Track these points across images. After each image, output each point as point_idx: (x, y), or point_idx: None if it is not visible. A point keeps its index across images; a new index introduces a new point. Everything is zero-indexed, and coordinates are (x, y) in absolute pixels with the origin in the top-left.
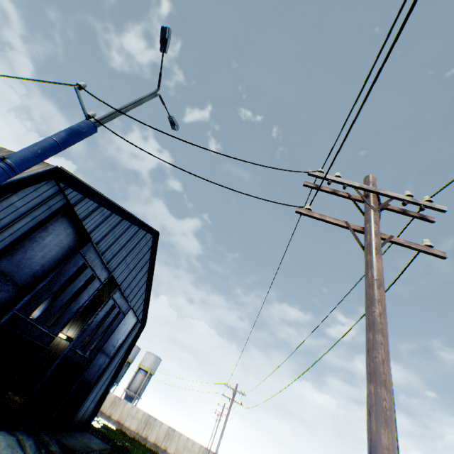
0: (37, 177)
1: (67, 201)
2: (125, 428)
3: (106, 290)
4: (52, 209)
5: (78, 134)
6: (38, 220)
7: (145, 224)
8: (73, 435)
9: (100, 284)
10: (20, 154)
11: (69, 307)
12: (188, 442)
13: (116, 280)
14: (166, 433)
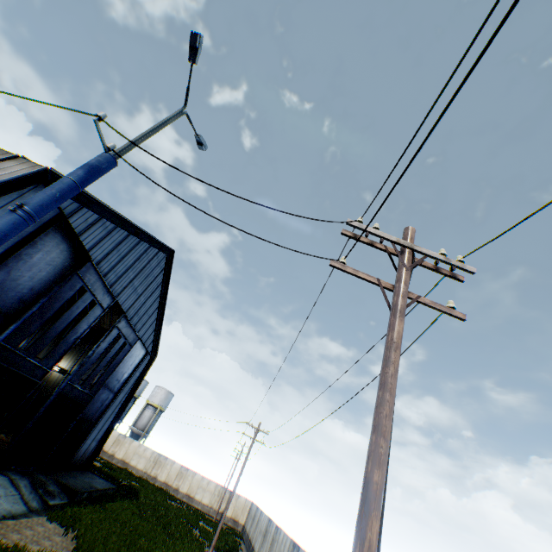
0: (21, 181)
1: (60, 211)
2: (132, 467)
3: (108, 316)
4: (41, 221)
5: (97, 171)
6: (24, 234)
7: (158, 241)
8: (73, 475)
9: (102, 311)
10: (38, 200)
11: (65, 337)
12: (203, 481)
13: (122, 306)
14: (178, 473)
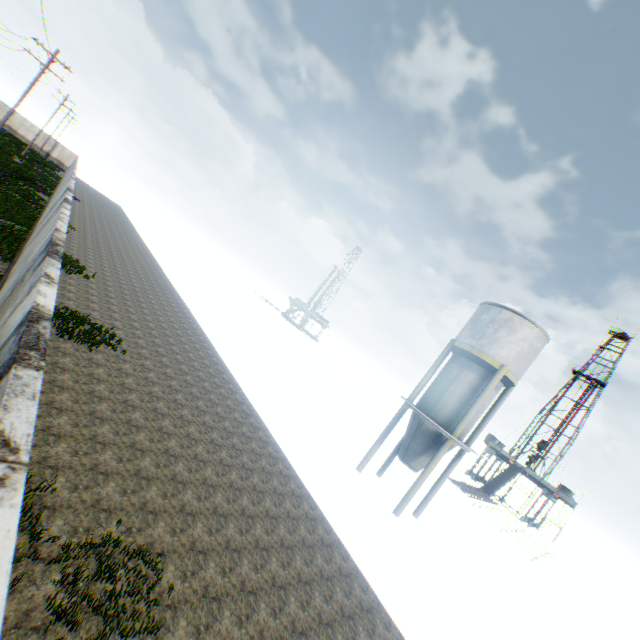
0: None
1: None
2: None
3: None
4: None
5: None
6: None
7: None
8: None
9: None
10: None
11: None
12: (27, 123)
13: None
14: None
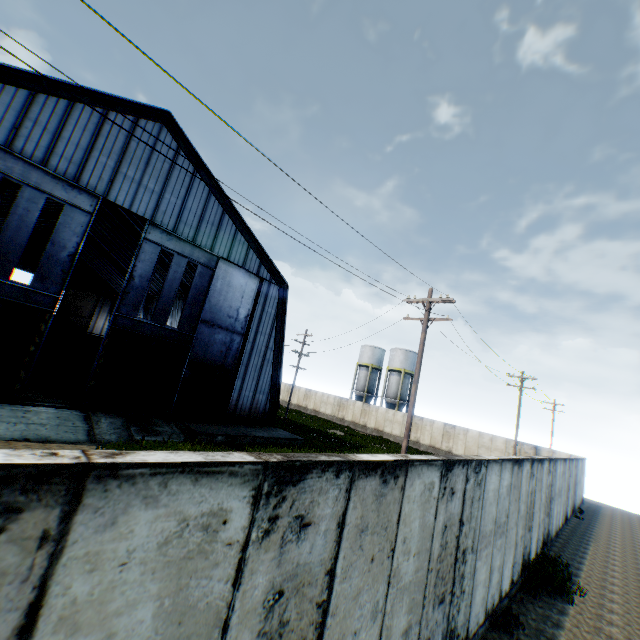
0: None
1: None
2: (387, 435)
3: None
4: None
5: None
6: None
7: (110, 98)
8: (229, 426)
9: (88, 216)
10: None
11: (47, 253)
12: (482, 439)
13: (134, 212)
14: (443, 433)
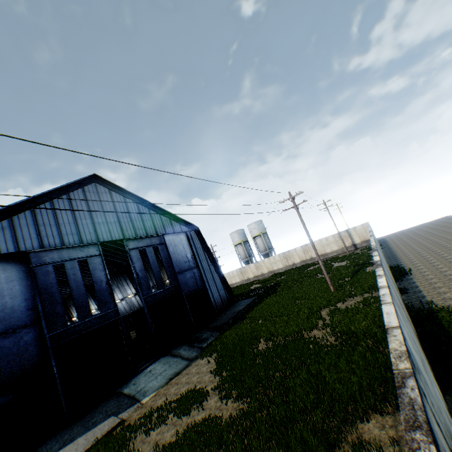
0: None
1: None
2: (277, 271)
3: None
4: None
5: None
6: None
7: (66, 186)
8: (222, 315)
9: (99, 257)
10: None
11: (97, 290)
12: (322, 242)
13: (114, 239)
14: (303, 251)
